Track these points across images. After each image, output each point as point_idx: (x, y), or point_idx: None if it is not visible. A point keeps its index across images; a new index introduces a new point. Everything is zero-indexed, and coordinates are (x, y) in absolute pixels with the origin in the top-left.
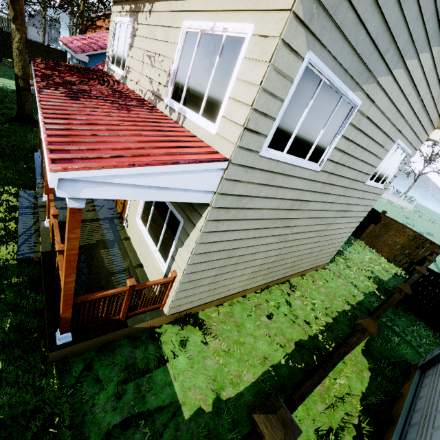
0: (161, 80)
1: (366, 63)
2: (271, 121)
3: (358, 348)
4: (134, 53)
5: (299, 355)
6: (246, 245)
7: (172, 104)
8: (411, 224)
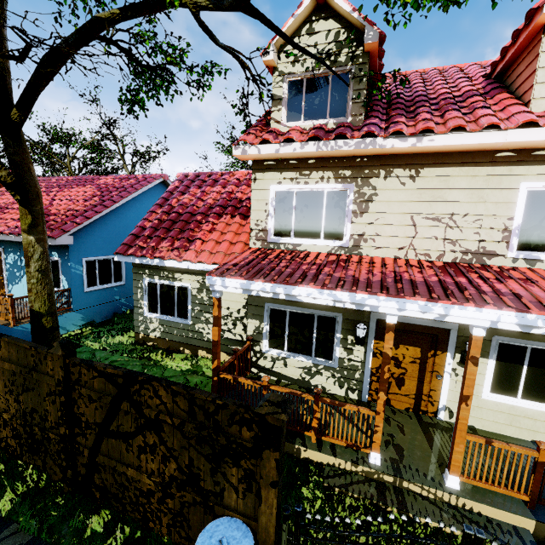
0: (485, 237)
1: None
2: None
3: None
4: (377, 219)
5: None
6: None
7: (533, 255)
8: None
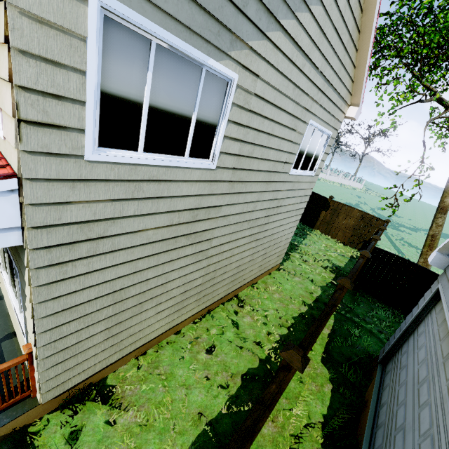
0: None
1: (220, 19)
2: (79, 106)
3: (317, 357)
4: None
5: (246, 391)
6: (142, 279)
7: None
8: (363, 202)
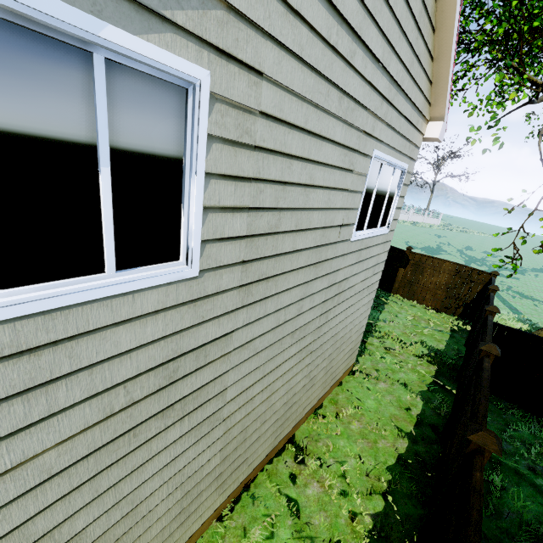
0: None
1: None
2: None
3: None
4: None
5: None
6: (60, 542)
7: None
8: (445, 243)
